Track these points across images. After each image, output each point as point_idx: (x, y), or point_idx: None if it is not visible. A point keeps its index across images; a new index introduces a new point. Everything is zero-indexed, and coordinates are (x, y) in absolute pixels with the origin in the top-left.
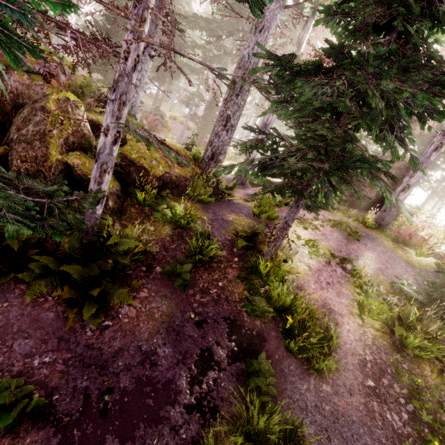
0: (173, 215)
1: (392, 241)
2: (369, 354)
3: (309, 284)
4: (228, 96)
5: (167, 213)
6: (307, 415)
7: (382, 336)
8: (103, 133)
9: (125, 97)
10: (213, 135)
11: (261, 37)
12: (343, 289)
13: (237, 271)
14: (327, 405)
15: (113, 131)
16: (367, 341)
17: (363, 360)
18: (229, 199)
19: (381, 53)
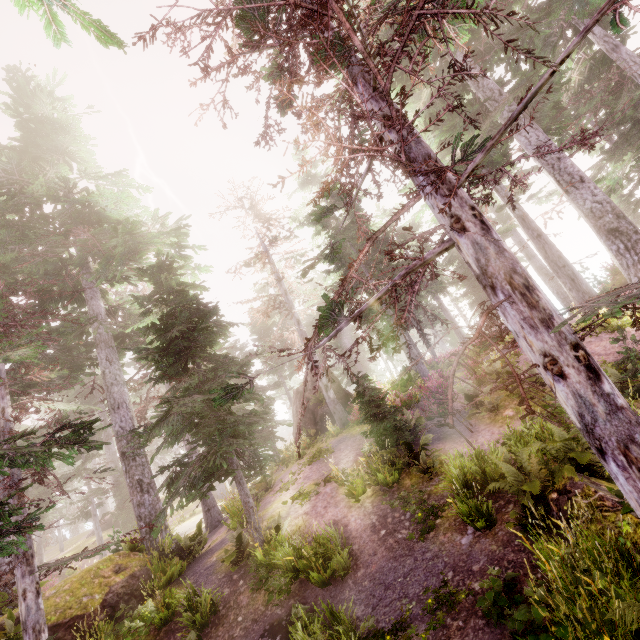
0: (145, 620)
1: (358, 426)
2: (374, 516)
3: (312, 524)
4: (126, 467)
5: (136, 626)
6: (356, 604)
7: (376, 496)
8: (23, 597)
9: (31, 550)
10: (136, 509)
11: (122, 410)
12: (337, 498)
13: (248, 589)
14: (366, 580)
15: (33, 586)
16: (369, 510)
17: (372, 525)
18: (209, 548)
19: (183, 390)
